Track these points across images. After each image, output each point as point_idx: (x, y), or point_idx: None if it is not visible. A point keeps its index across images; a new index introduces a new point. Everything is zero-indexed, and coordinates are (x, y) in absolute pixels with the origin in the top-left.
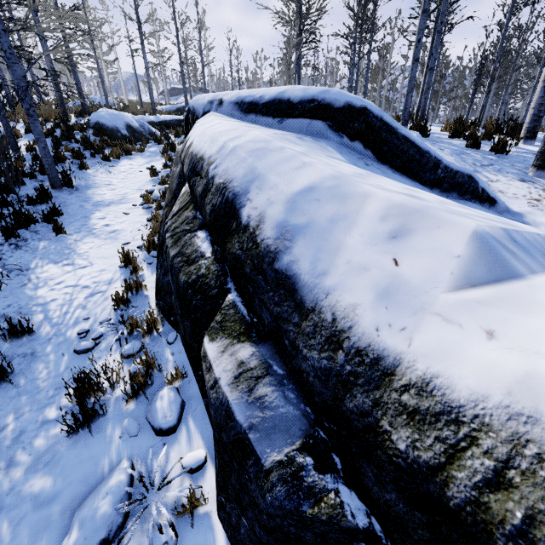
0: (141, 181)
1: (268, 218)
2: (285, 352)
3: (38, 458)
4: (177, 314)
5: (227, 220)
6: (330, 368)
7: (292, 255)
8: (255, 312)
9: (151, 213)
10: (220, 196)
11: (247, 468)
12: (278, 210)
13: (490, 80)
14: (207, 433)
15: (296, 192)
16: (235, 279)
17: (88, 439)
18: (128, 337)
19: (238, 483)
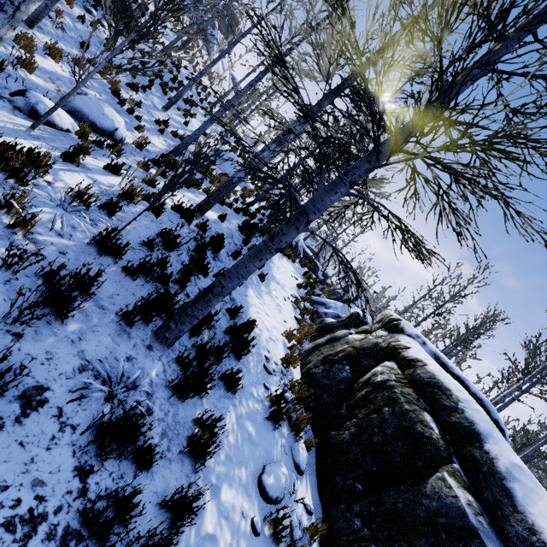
0: (292, 284)
1: (501, 460)
2: (493, 515)
3: (250, 412)
4: (374, 427)
5: (472, 437)
6: (528, 538)
7: (513, 485)
8: (475, 485)
9: (296, 313)
10: (468, 423)
11: (468, 541)
12: (506, 462)
13: (521, 457)
14: (314, 497)
15: (515, 462)
16: (461, 461)
17: (268, 429)
18: (285, 387)
19: (433, 544)
